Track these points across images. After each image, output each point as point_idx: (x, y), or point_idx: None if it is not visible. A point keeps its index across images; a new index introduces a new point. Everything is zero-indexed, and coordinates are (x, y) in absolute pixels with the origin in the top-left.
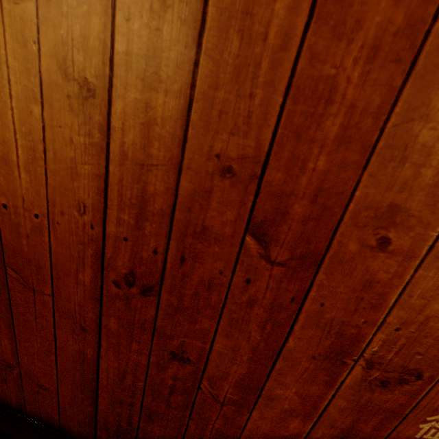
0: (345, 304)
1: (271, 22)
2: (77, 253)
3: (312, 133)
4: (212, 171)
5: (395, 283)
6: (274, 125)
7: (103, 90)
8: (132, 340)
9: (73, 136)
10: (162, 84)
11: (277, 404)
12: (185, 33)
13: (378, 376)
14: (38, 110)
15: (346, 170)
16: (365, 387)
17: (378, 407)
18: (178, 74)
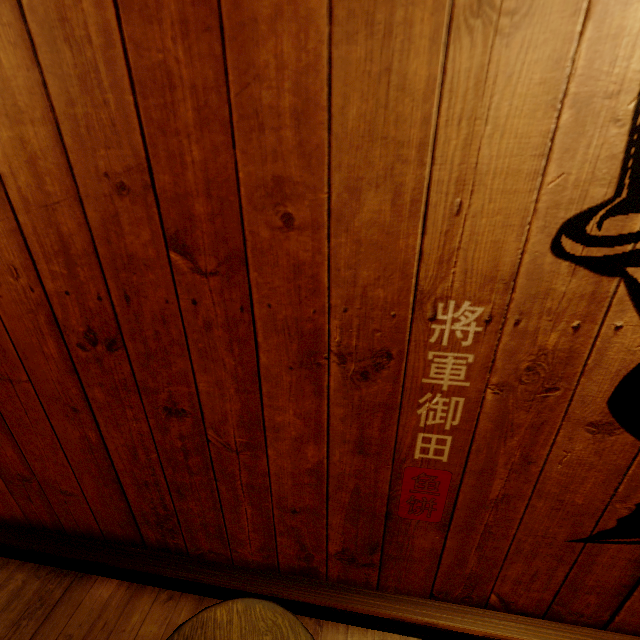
0: (289, 299)
1: (88, 23)
2: (31, 324)
3: (174, 125)
4: (109, 193)
5: (319, 260)
6: (139, 126)
7: None
8: (124, 407)
9: None
10: (26, 115)
11: (285, 434)
12: (21, 56)
13: (355, 368)
14: None
15: (220, 154)
16: (350, 386)
17: (372, 404)
18: (34, 100)
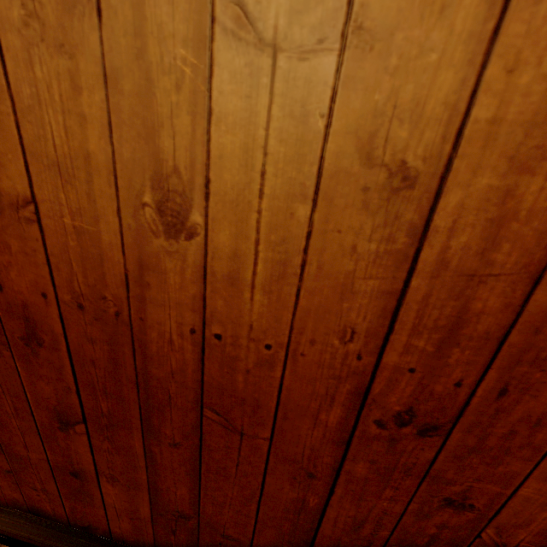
0: None
1: None
2: (324, 389)
3: None
4: None
5: None
6: None
7: (432, 177)
8: (385, 486)
9: (359, 243)
10: (546, 163)
11: None
12: None
13: None
14: (306, 210)
15: None
16: None
17: None
18: None
